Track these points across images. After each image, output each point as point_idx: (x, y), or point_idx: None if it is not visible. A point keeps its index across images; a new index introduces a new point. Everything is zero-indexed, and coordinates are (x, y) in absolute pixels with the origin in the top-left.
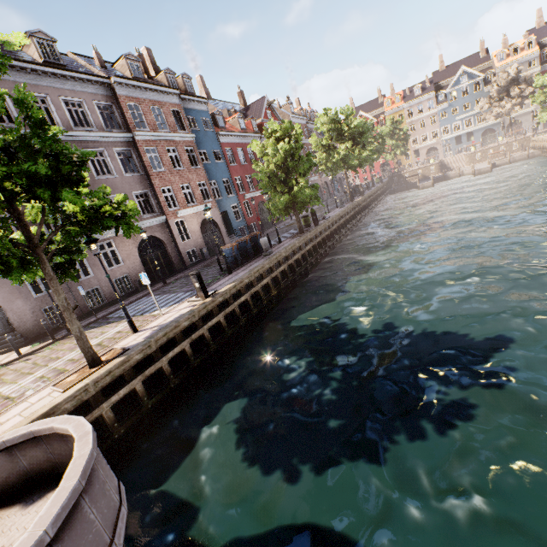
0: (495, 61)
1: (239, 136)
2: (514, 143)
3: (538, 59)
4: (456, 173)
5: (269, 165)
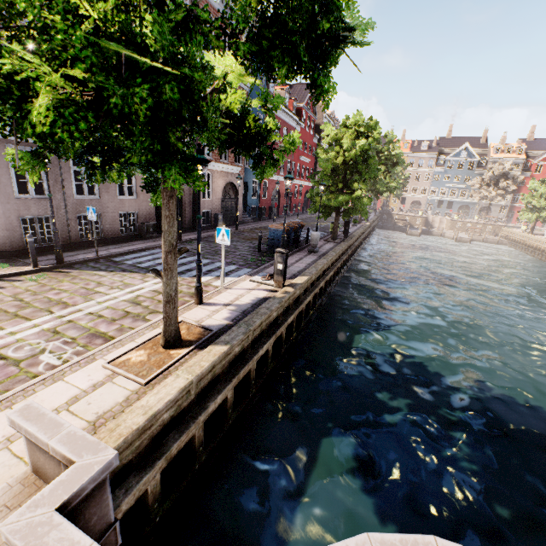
0: (491, 151)
1: (283, 110)
2: (489, 226)
3: (521, 165)
4: (439, 232)
5: (338, 157)
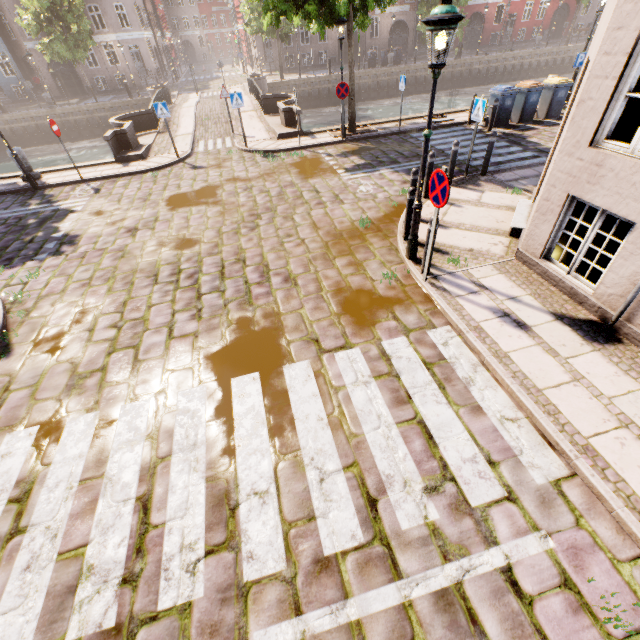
0: None
1: None
2: None
3: None
4: None
5: None
